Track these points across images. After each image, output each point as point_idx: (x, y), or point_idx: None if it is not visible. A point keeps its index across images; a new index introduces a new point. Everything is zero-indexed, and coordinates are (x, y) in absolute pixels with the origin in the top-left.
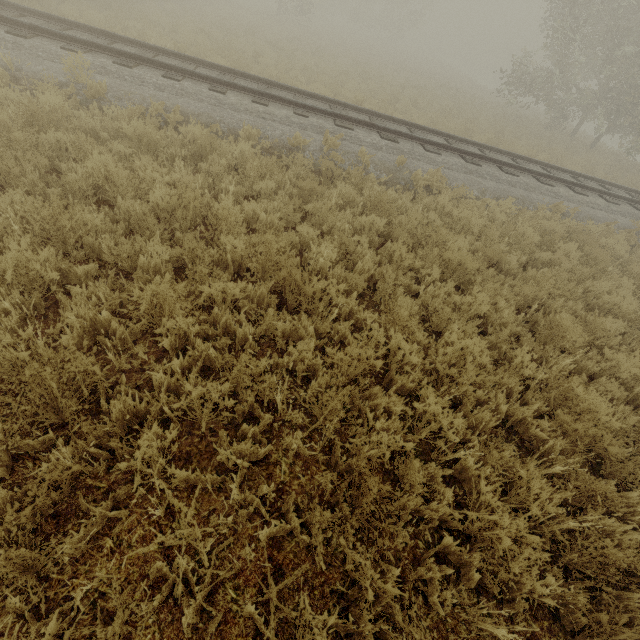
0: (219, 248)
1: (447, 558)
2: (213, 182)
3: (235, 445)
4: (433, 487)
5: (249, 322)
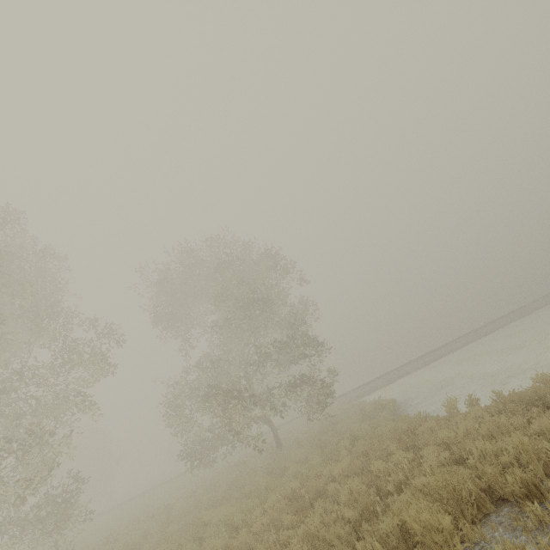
0: None
1: None
2: None
3: None
4: None
5: None
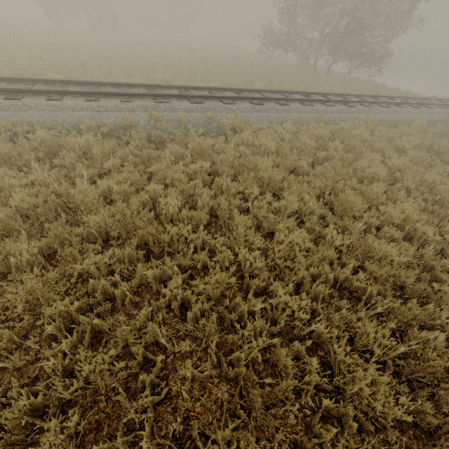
0: (84, 225)
1: (329, 413)
2: (70, 171)
3: (134, 403)
4: (302, 358)
5: (123, 282)
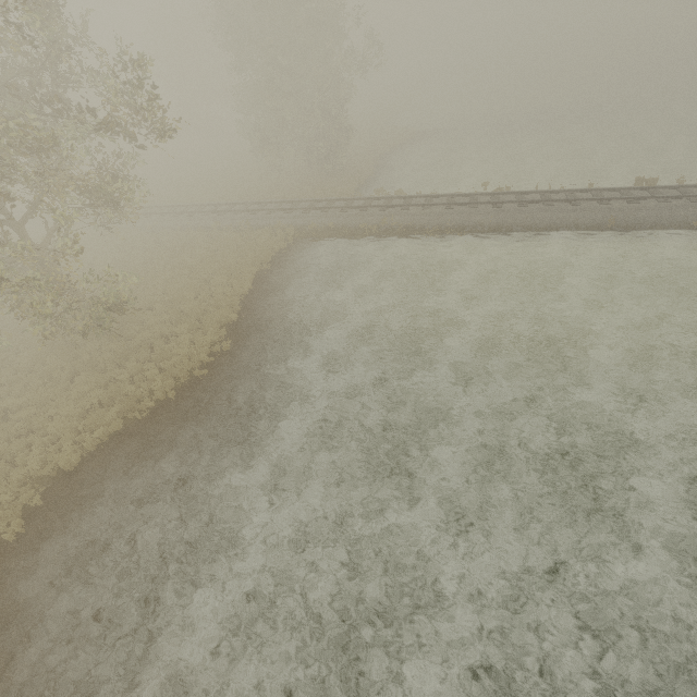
0: None
1: None
2: None
3: None
4: None
5: None
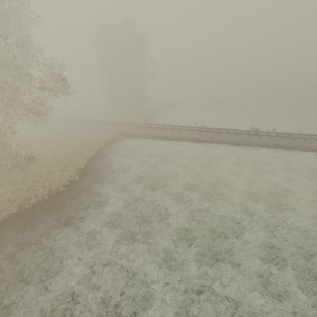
0: None
1: None
2: None
3: None
4: None
5: None
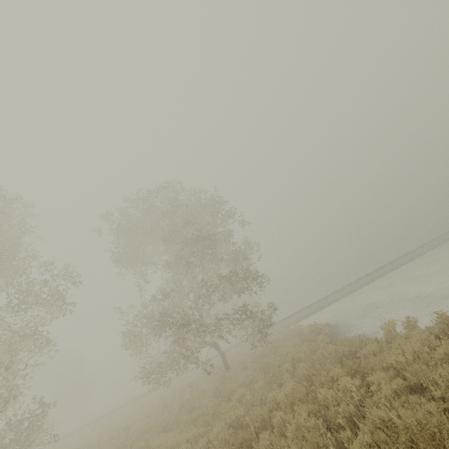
0: None
1: None
2: None
3: None
4: None
5: None
